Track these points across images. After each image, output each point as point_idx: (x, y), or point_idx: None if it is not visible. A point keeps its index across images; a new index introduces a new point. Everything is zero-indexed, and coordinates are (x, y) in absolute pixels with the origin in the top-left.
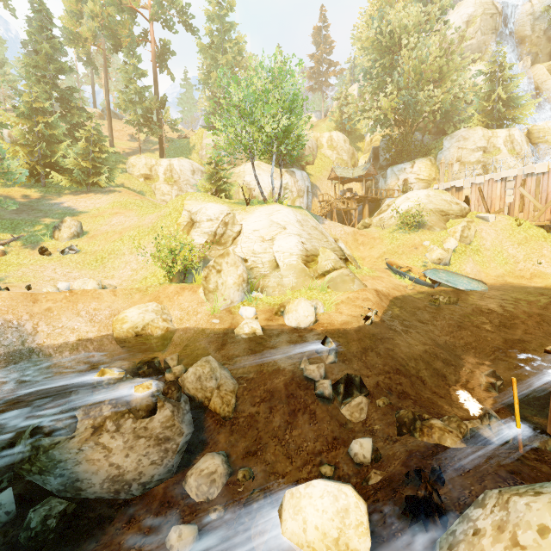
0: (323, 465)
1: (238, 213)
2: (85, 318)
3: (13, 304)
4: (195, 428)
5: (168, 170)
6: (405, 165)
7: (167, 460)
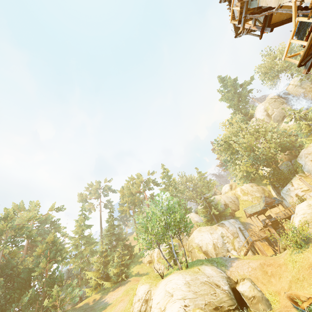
0: None
1: (152, 288)
2: None
3: None
4: None
5: (158, 253)
6: (287, 186)
7: None
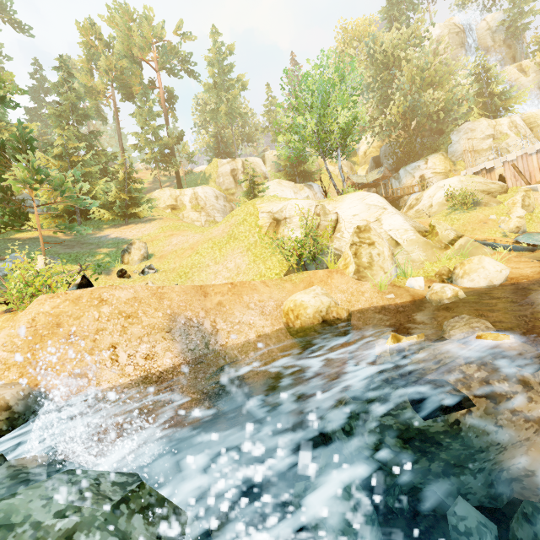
0: None
1: (327, 203)
2: (256, 311)
3: (188, 298)
4: None
5: (193, 199)
6: (419, 163)
7: None
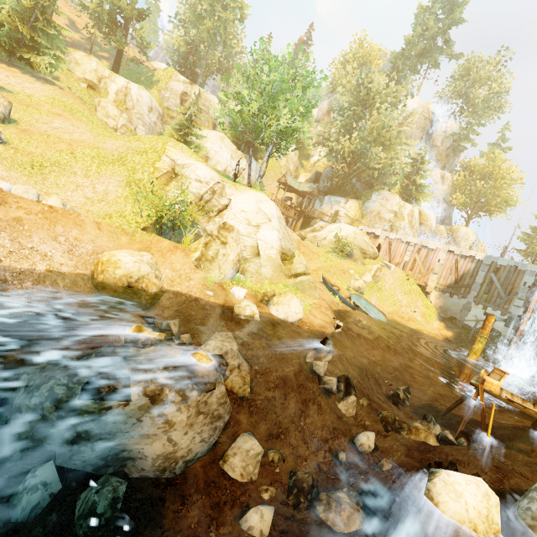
0: (339, 452)
1: (229, 186)
2: (63, 247)
3: None
4: None
5: (122, 92)
6: (341, 199)
7: (213, 437)
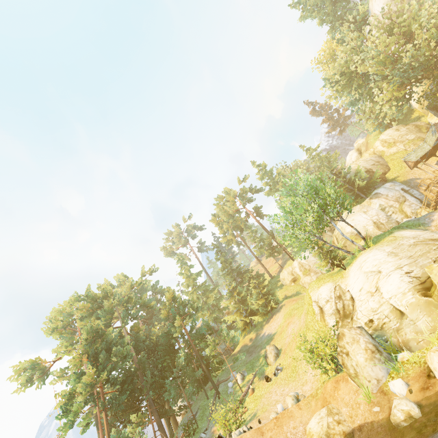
0: None
1: (340, 282)
2: None
3: None
4: None
5: (300, 267)
6: None
7: None
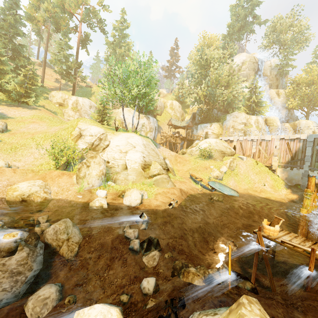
0: (122, 294)
1: (109, 134)
2: None
3: None
4: (46, 266)
5: (75, 103)
6: (207, 125)
7: (15, 288)
